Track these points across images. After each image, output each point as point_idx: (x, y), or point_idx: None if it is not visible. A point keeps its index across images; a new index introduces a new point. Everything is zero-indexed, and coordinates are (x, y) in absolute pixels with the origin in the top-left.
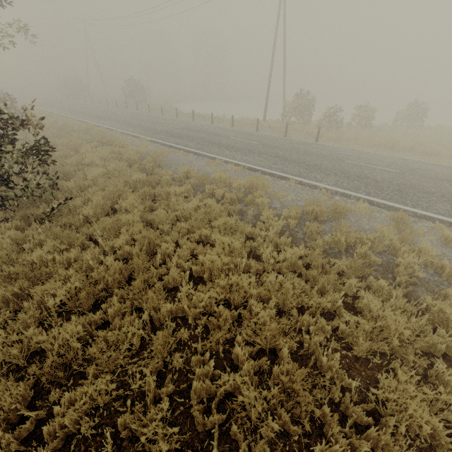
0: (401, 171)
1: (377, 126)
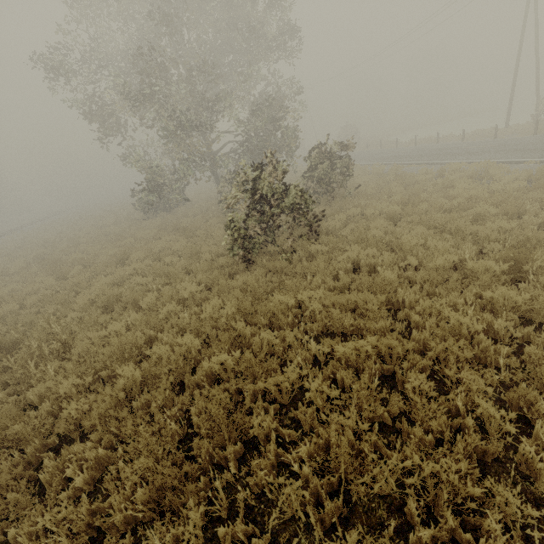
0: None
1: None
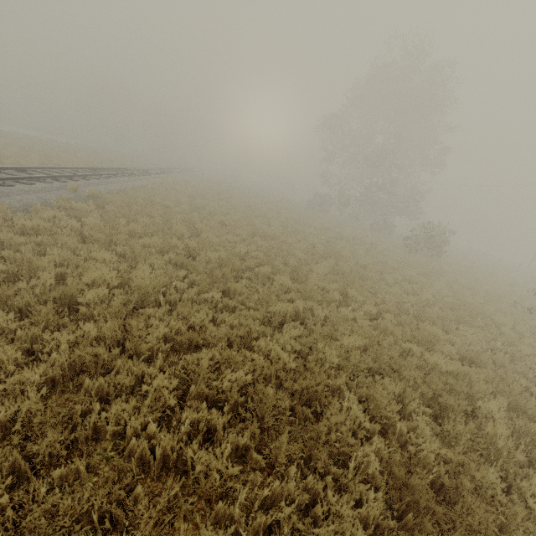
0: None
1: None
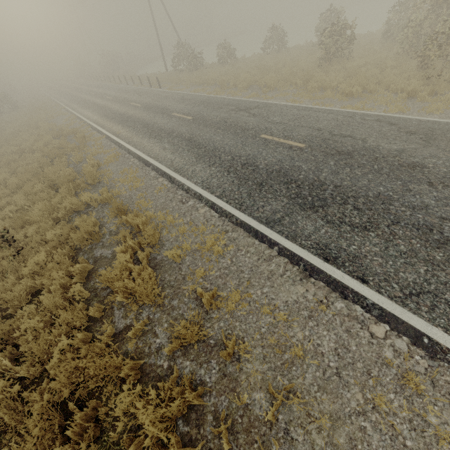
0: (142, 105)
1: (242, 58)
